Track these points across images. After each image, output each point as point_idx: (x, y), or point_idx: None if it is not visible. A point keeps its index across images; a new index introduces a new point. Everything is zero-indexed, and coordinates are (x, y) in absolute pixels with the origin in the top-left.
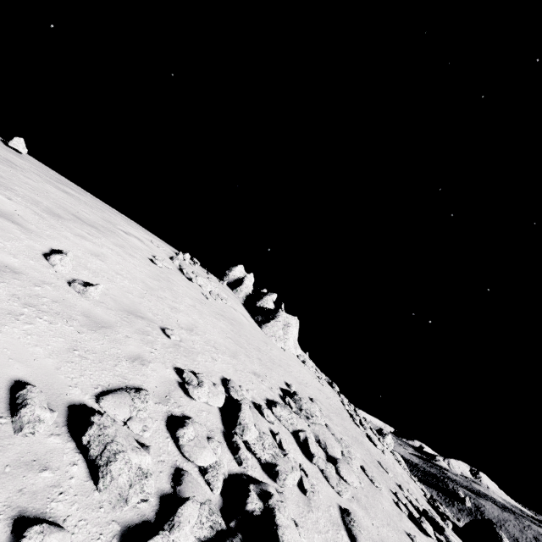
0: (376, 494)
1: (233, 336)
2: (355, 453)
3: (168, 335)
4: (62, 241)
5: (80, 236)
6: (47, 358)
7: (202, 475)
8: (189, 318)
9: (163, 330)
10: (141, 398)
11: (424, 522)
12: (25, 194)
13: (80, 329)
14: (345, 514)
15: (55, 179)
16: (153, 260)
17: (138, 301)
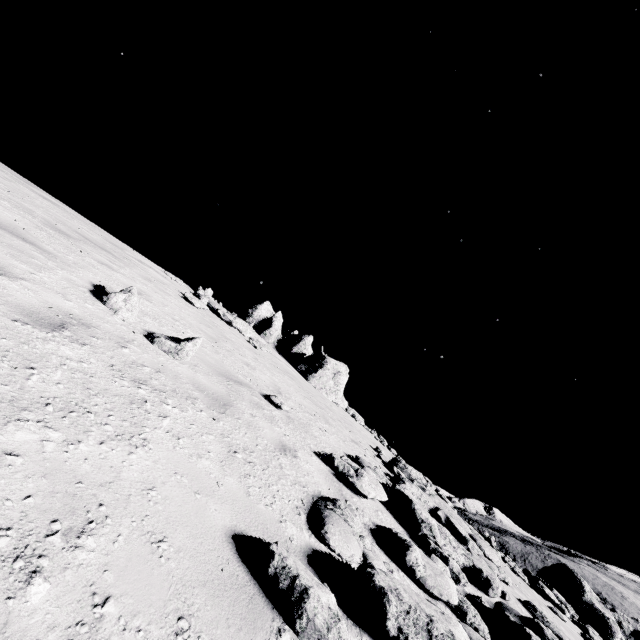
0: (503, 566)
1: (306, 395)
2: None
3: (278, 405)
4: (94, 272)
5: (105, 265)
6: (225, 477)
7: (461, 618)
8: (266, 377)
9: (266, 398)
10: (347, 515)
11: (544, 586)
12: (7, 196)
13: (211, 414)
14: (531, 608)
15: (23, 180)
16: (189, 298)
17: (219, 359)
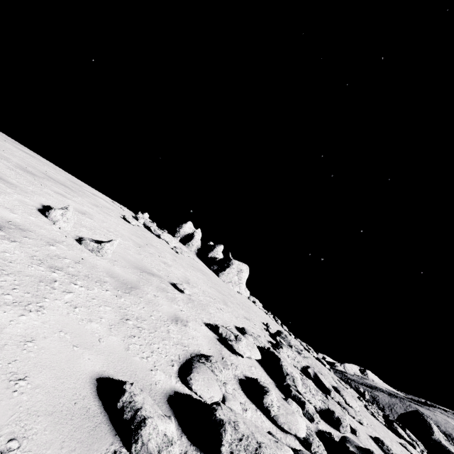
0: (363, 411)
1: (212, 285)
2: None
3: (182, 290)
4: (47, 198)
5: (60, 194)
6: (110, 336)
7: (307, 448)
8: (180, 272)
9: (173, 285)
10: (216, 367)
11: (397, 427)
12: None
13: (116, 293)
14: (380, 443)
15: (11, 140)
16: (126, 218)
17: (139, 258)
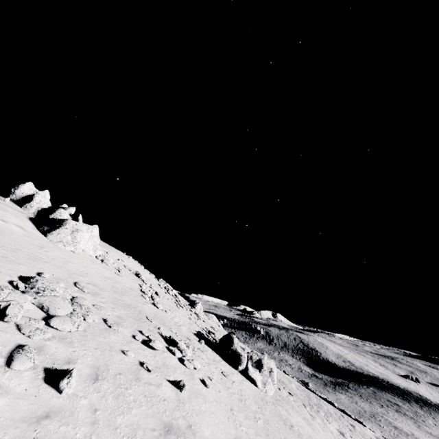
0: (106, 333)
1: None
2: (106, 312)
3: None
4: None
5: None
6: None
7: None
8: None
9: None
10: None
11: (154, 342)
12: None
13: None
14: (19, 348)
15: None
16: None
17: None
